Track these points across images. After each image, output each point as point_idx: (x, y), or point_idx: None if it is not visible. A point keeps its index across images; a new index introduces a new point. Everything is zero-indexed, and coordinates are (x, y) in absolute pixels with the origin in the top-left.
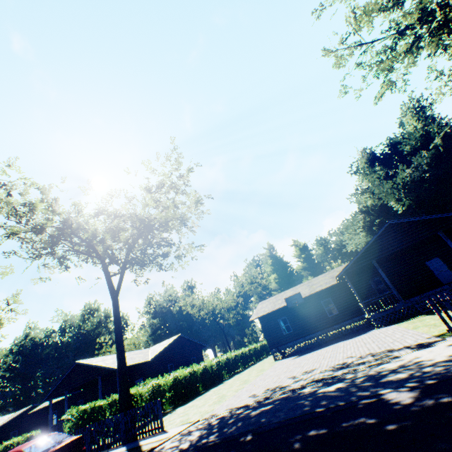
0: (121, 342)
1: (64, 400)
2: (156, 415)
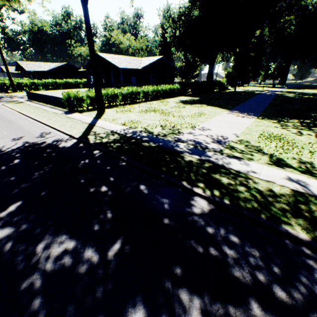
0: (6, 66)
1: (32, 72)
2: (7, 91)
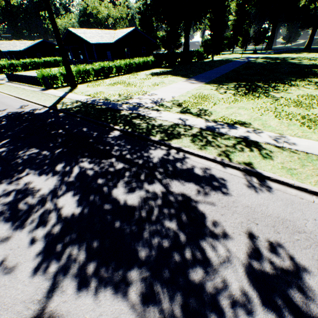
0: None
1: (8, 53)
2: None
